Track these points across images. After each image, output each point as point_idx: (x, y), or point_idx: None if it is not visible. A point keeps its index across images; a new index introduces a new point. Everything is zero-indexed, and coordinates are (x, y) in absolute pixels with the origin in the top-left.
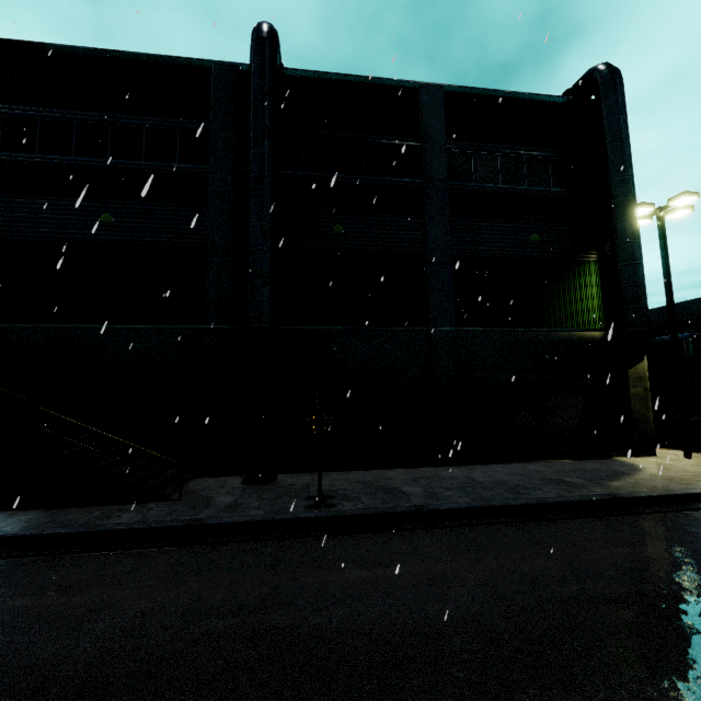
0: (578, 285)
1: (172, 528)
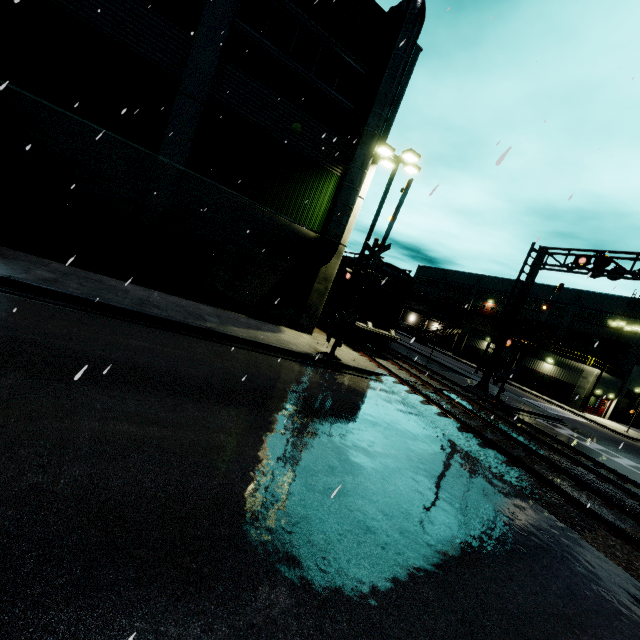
0: (316, 188)
1: None
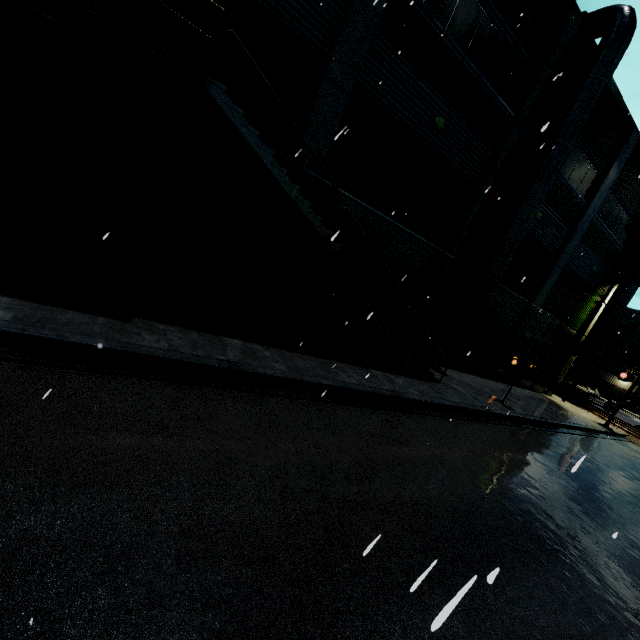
0: (587, 303)
1: (483, 412)
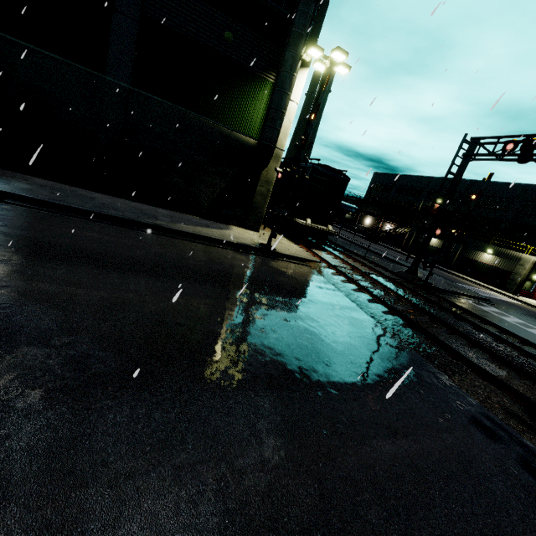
0: (252, 96)
1: None
